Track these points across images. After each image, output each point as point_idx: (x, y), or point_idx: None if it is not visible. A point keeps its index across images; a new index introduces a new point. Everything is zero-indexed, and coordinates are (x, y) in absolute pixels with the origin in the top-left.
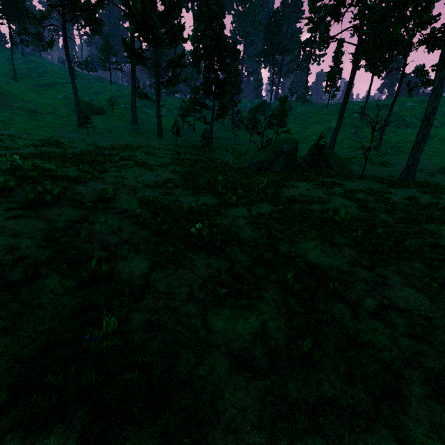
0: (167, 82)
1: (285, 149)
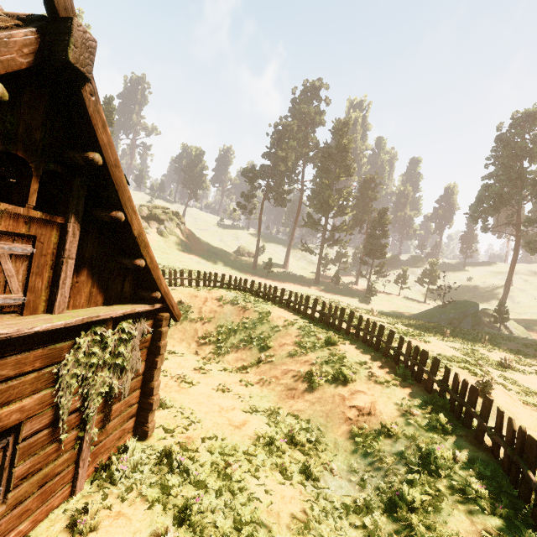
0: (329, 241)
1: (471, 311)
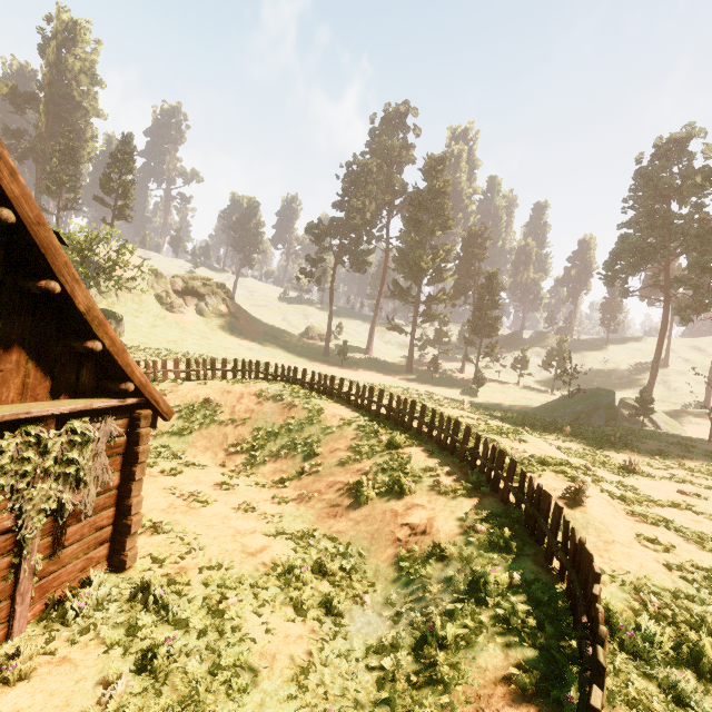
0: (424, 315)
1: (604, 402)
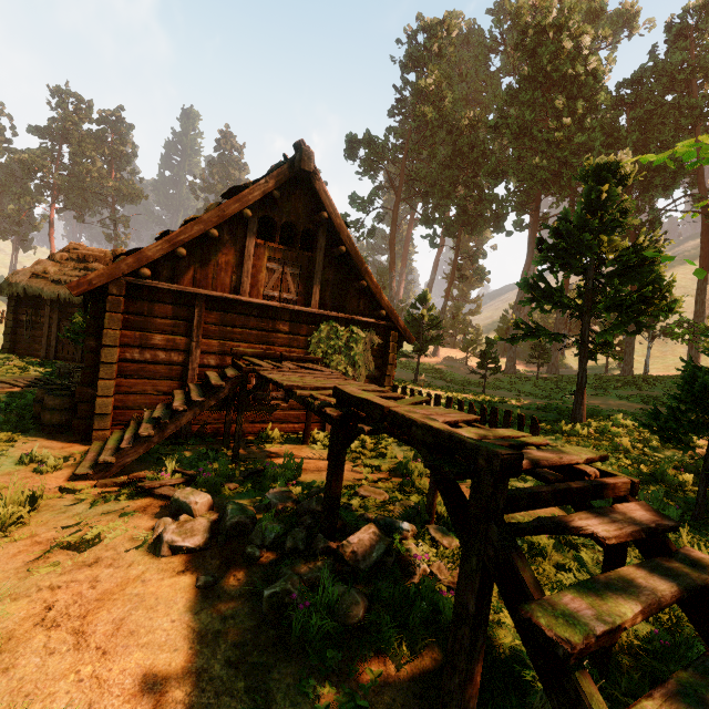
0: None
1: None
